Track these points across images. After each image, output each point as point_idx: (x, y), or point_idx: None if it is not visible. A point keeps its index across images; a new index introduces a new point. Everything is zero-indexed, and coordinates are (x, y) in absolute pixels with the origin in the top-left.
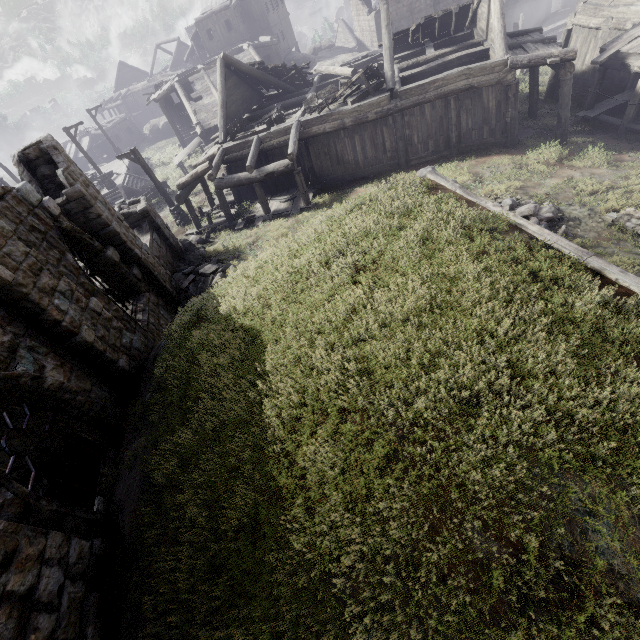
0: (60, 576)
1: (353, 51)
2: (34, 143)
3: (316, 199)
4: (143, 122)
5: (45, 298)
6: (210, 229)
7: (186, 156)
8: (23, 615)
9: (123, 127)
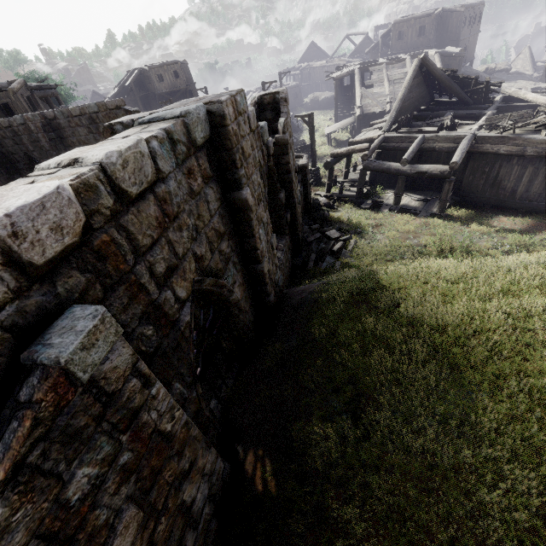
0: (205, 494)
1: (534, 80)
2: (273, 92)
3: (451, 210)
4: (306, 92)
5: (257, 226)
6: (337, 197)
7: (337, 129)
8: (183, 528)
9: (293, 92)
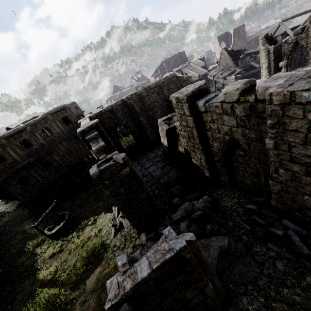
0: None
1: None
2: (266, 33)
3: None
4: None
5: None
6: None
7: None
8: None
9: None
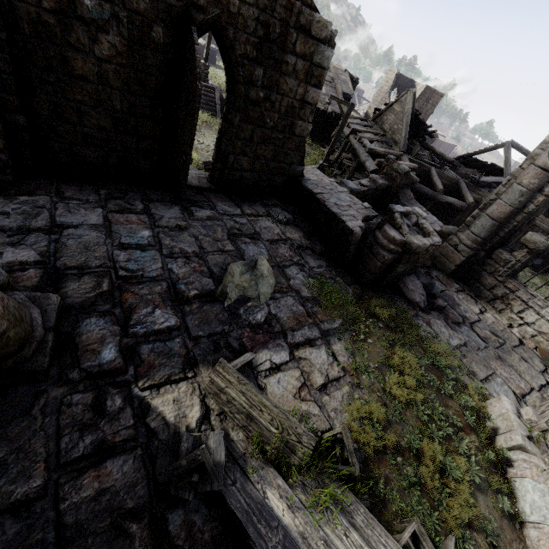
0: None
1: None
2: None
3: None
4: None
5: None
6: None
7: None
8: None
9: None
